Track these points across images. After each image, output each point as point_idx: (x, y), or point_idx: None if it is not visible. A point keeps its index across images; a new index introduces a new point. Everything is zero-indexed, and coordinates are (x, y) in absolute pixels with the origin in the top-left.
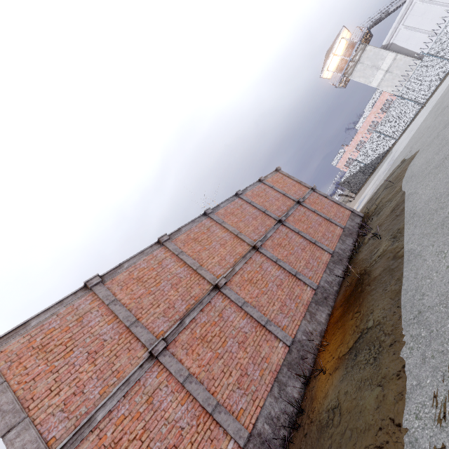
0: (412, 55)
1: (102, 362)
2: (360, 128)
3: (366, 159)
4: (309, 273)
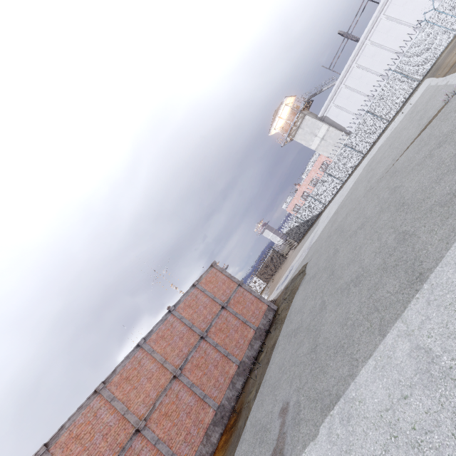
0: (341, 129)
1: None
2: (303, 181)
3: (304, 217)
4: (215, 393)
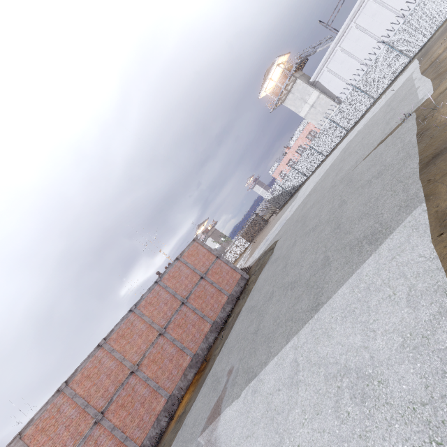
0: (332, 97)
1: (73, 429)
2: (290, 148)
3: (287, 187)
4: (192, 345)
